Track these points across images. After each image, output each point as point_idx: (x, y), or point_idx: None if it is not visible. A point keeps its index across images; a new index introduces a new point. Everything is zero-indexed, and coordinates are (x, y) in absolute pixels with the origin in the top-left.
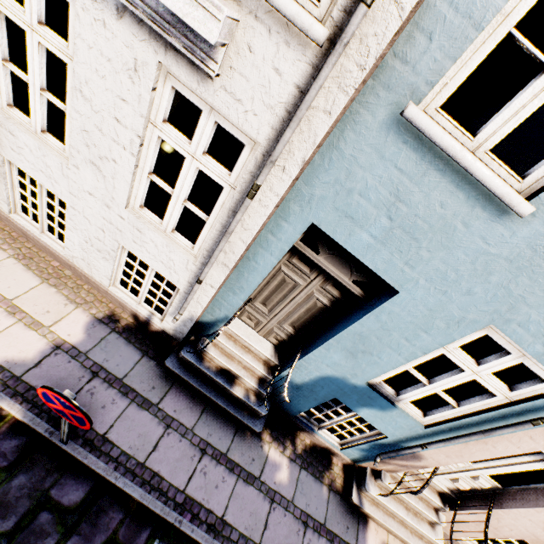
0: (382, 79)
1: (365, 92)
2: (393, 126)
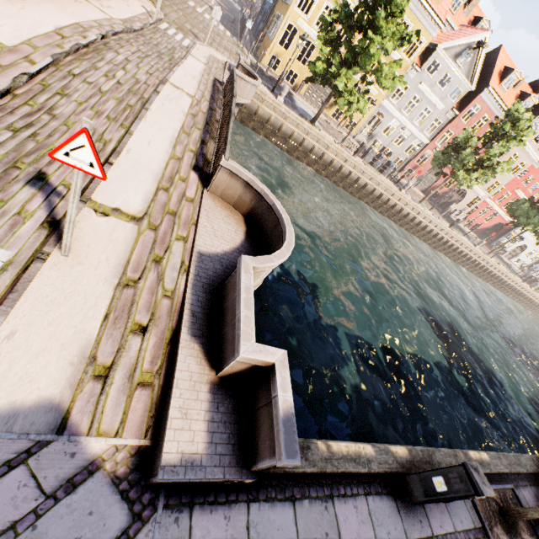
0: None
1: None
2: None
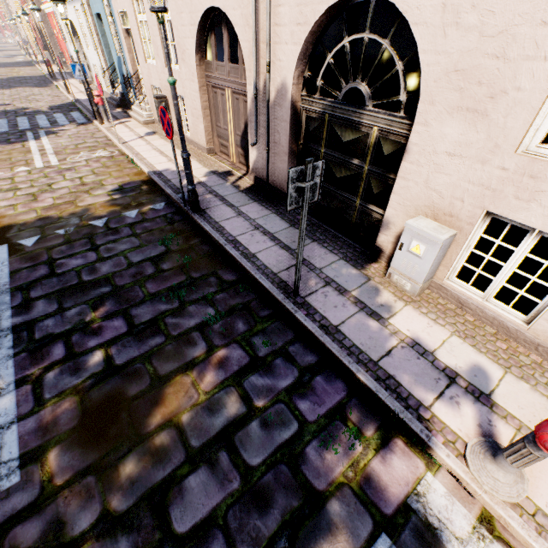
0: None
1: None
2: None
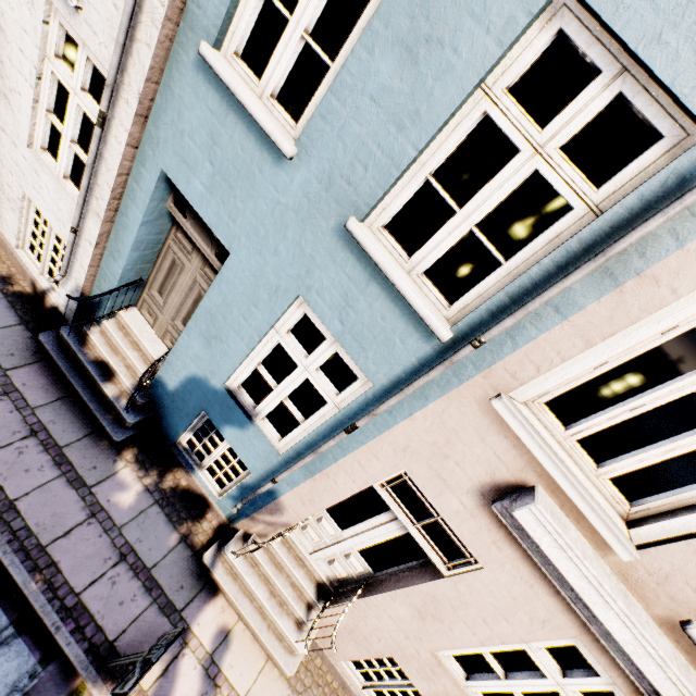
0: (188, 22)
1: (180, 34)
2: (201, 66)
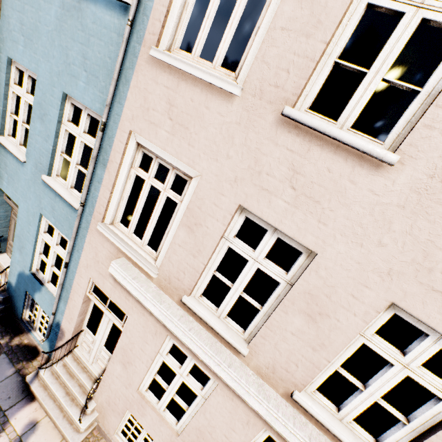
0: None
1: None
2: None
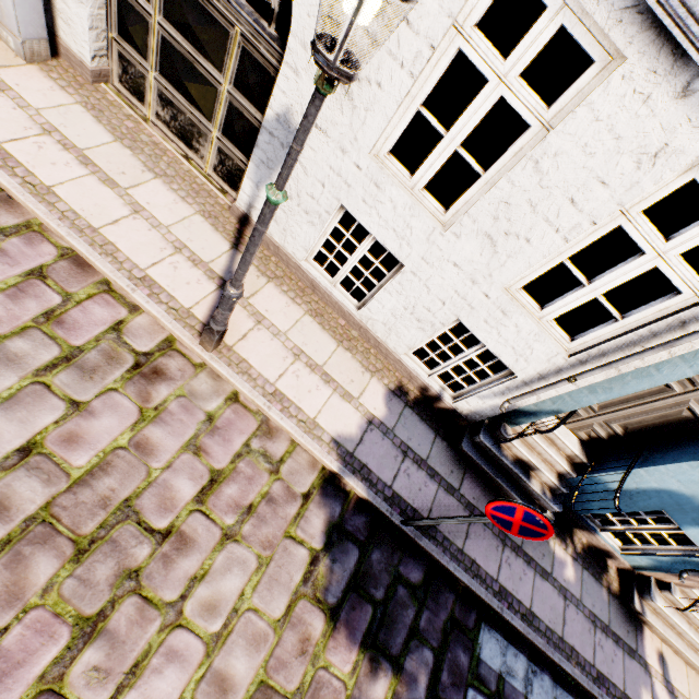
0: None
1: None
2: None
